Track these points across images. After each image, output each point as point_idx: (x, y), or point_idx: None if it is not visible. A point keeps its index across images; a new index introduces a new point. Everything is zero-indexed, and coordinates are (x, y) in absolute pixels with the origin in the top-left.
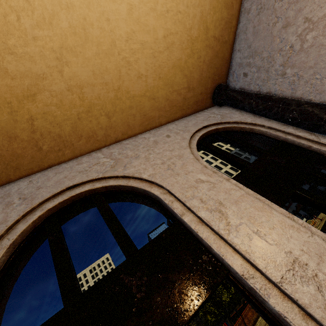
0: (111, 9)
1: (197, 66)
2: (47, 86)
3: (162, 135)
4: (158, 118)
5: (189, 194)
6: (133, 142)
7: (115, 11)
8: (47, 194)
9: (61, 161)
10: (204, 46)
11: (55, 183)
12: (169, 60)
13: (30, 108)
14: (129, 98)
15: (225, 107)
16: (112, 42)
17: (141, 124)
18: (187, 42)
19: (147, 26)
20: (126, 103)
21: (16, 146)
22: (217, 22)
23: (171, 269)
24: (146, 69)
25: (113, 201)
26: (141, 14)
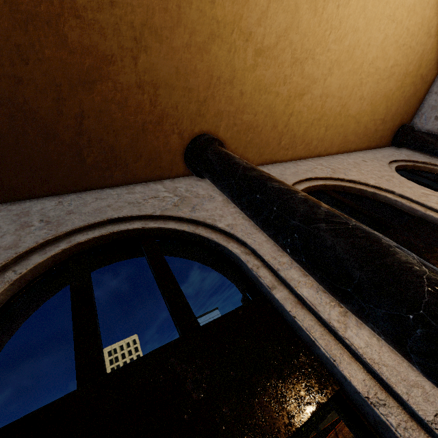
0: (375, 36)
1: (398, 100)
2: (313, 89)
3: (358, 159)
4: (351, 143)
5: (424, 199)
6: (334, 159)
7: (376, 38)
8: (295, 179)
9: (282, 160)
10: (410, 82)
11: (292, 174)
12: (384, 89)
13: (296, 105)
14: (345, 116)
15: (404, 149)
16: (362, 63)
17: (339, 145)
18: (402, 75)
19: (386, 55)
20: (341, 120)
21: (271, 135)
22: (429, 61)
23: (435, 239)
24: (367, 93)
25: (327, 204)
26: (388, 44)
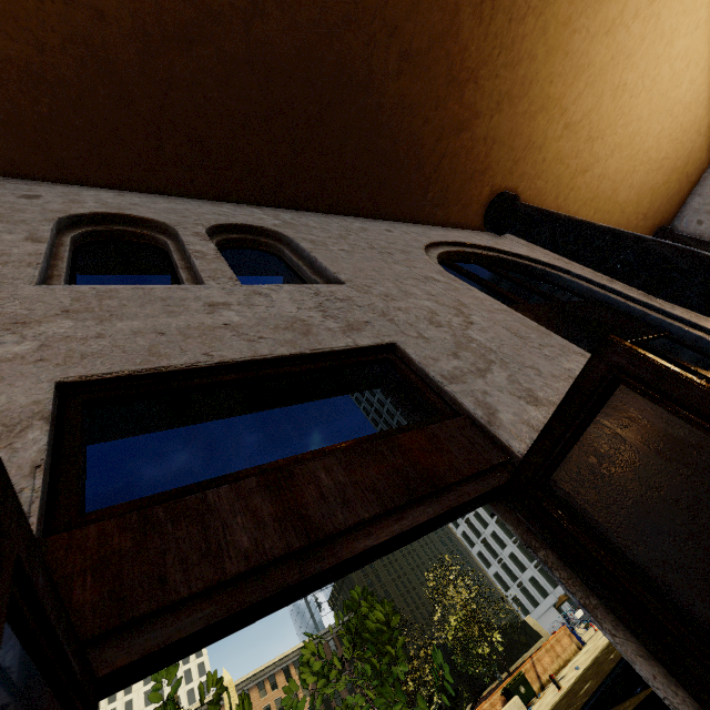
0: (653, 127)
1: (662, 196)
2: (595, 168)
3: None
4: None
5: None
6: None
7: (654, 129)
8: None
9: None
10: (676, 179)
11: None
12: (652, 181)
13: (578, 180)
14: (614, 202)
15: None
16: (638, 150)
17: None
18: (670, 170)
19: (660, 146)
20: (609, 206)
21: (551, 206)
22: (696, 160)
23: None
24: (637, 181)
25: None
26: (663, 136)
